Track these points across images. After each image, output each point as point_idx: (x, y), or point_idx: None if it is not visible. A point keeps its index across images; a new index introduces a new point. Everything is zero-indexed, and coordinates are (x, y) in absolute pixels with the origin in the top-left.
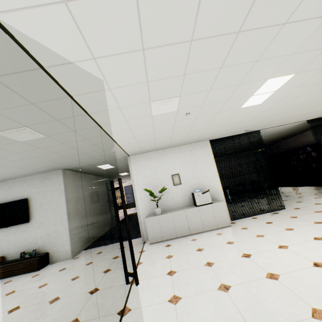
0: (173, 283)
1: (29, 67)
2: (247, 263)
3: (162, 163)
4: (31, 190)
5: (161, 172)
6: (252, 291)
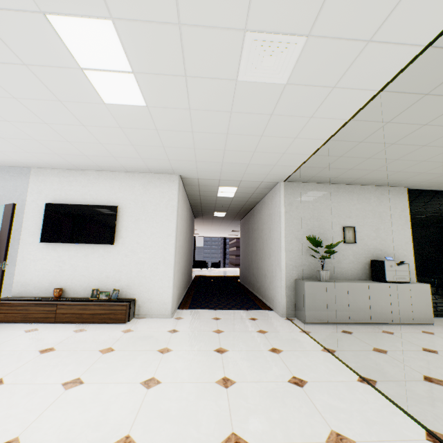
0: None
1: None
2: None
3: (332, 205)
4: (125, 195)
5: (328, 219)
6: None
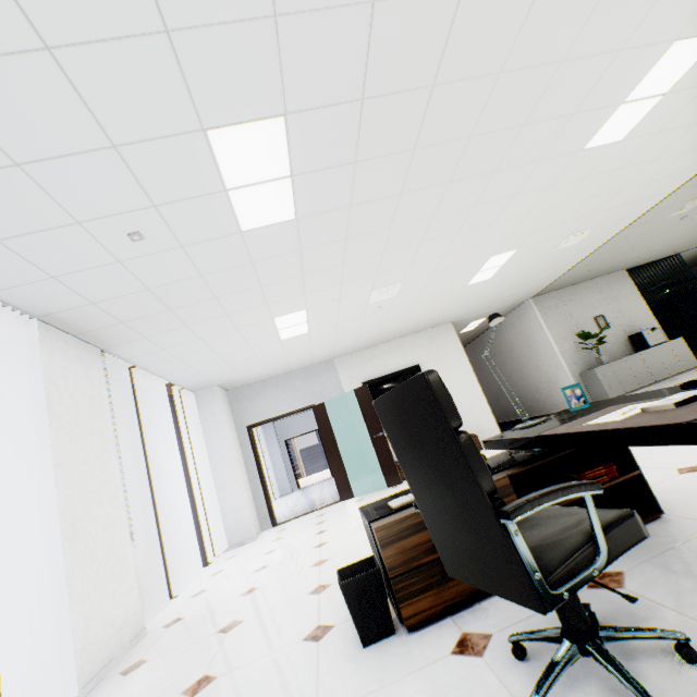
0: None
1: None
2: None
3: (576, 303)
4: (418, 354)
5: (579, 316)
6: None
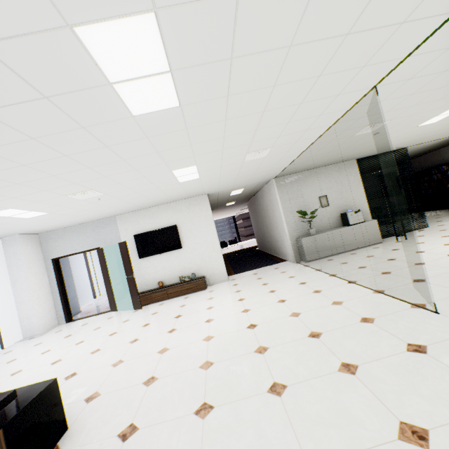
0: (372, 269)
1: (345, 108)
2: (425, 254)
3: (309, 185)
4: (178, 217)
5: (308, 195)
6: (443, 261)
